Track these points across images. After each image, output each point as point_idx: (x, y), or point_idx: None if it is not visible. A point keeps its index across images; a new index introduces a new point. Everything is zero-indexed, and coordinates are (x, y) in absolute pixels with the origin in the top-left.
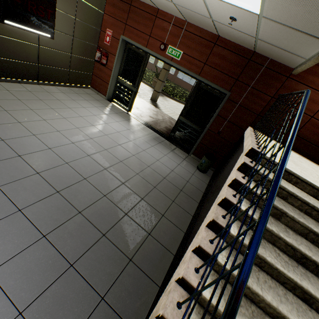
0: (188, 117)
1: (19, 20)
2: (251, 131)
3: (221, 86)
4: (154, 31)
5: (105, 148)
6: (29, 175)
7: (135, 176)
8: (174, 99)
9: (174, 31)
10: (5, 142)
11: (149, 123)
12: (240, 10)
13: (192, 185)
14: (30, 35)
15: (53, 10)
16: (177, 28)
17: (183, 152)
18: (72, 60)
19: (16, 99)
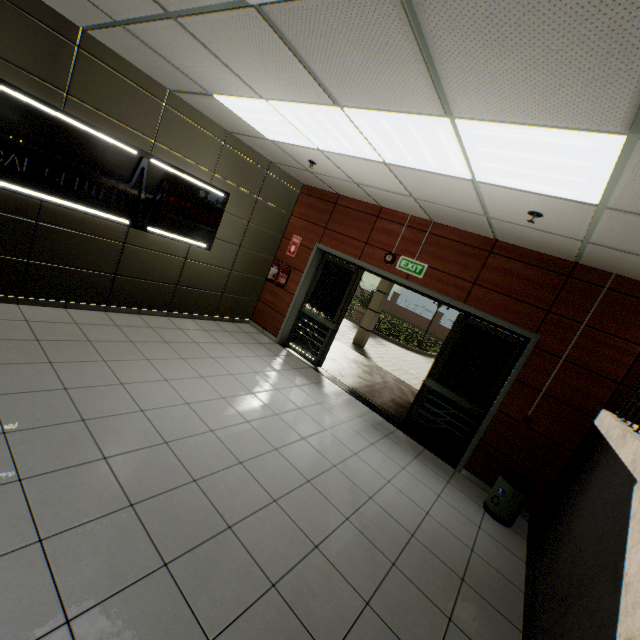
0: (445, 382)
1: (168, 227)
2: (619, 421)
3: (515, 323)
4: (374, 236)
5: (274, 446)
6: (112, 510)
7: (343, 524)
8: (395, 342)
9: (410, 235)
10: (87, 424)
11: (358, 390)
12: (555, 200)
13: (487, 562)
14: (177, 246)
15: (219, 213)
16: (416, 231)
17: (440, 461)
18: (230, 278)
19: (127, 341)
